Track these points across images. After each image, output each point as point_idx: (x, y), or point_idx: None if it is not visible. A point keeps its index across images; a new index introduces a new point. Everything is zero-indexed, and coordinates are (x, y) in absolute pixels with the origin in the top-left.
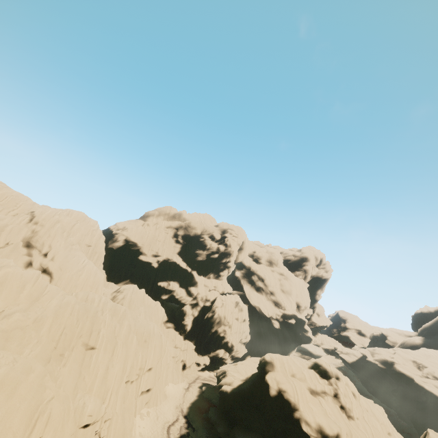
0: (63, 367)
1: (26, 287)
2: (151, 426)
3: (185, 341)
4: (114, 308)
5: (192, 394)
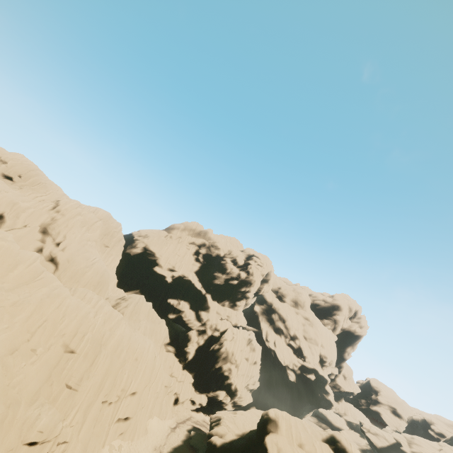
0: (30, 365)
1: (18, 266)
2: None
3: (184, 371)
4: (110, 314)
5: (177, 437)
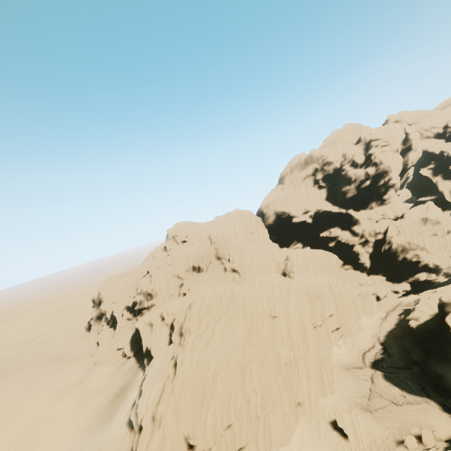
0: (261, 334)
1: (222, 297)
2: (348, 352)
3: (369, 276)
4: (281, 284)
5: (390, 323)
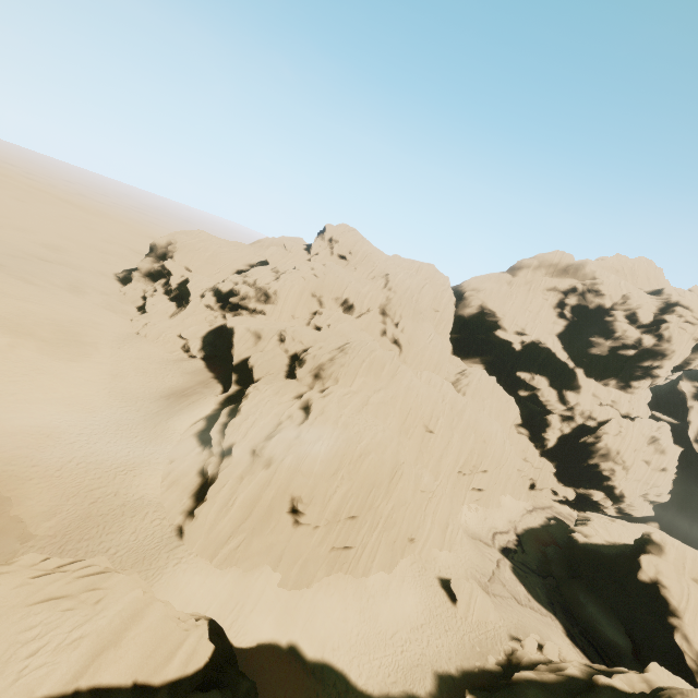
0: (408, 440)
1: (385, 366)
2: (477, 521)
3: (541, 458)
4: (455, 399)
5: (534, 520)
